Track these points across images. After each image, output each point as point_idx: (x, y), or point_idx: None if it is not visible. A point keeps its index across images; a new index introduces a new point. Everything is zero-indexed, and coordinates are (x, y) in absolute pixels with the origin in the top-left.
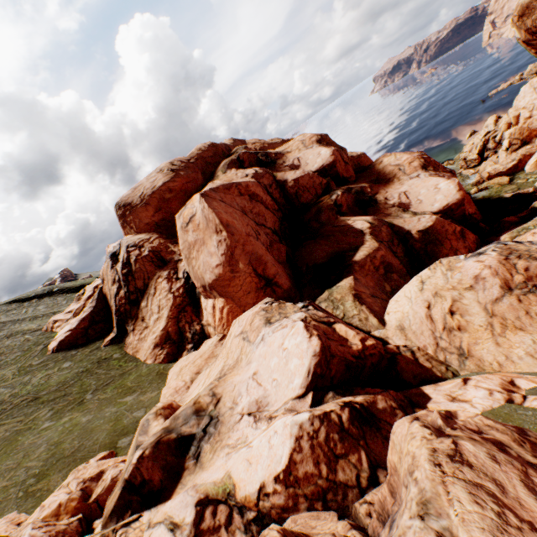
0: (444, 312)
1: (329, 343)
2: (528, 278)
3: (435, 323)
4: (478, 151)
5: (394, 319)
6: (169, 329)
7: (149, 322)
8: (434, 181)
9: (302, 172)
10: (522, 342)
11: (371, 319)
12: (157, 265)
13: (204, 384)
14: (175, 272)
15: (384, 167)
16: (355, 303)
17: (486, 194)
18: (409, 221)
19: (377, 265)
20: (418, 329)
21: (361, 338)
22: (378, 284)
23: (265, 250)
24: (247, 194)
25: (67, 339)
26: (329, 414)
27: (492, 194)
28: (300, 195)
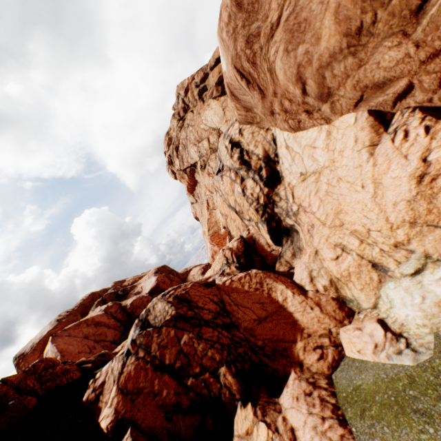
0: None
1: None
2: None
3: None
4: None
5: None
6: None
7: None
8: None
9: (136, 297)
10: None
11: None
12: None
13: None
14: None
15: (189, 277)
16: None
17: None
18: None
19: None
20: None
21: None
22: None
23: None
24: (93, 323)
25: None
26: None
27: None
28: (135, 311)
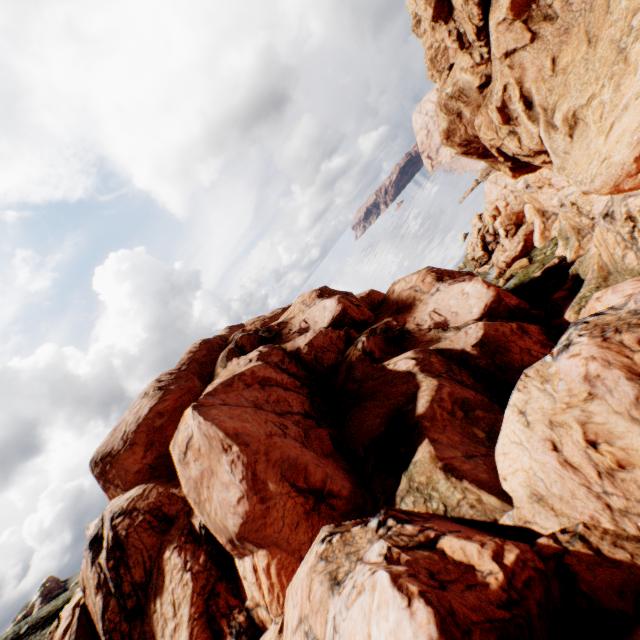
0: (581, 447)
1: (447, 601)
2: None
3: (580, 470)
4: (481, 247)
5: (518, 485)
6: None
7: None
8: (457, 288)
9: (313, 332)
10: None
11: (486, 498)
12: (160, 530)
13: None
14: (188, 530)
15: (399, 294)
16: (450, 480)
17: (515, 281)
18: (456, 338)
19: (449, 408)
20: (563, 490)
21: (492, 553)
22: (465, 433)
23: (300, 447)
24: (255, 382)
25: None
26: None
27: (522, 278)
28: (321, 357)
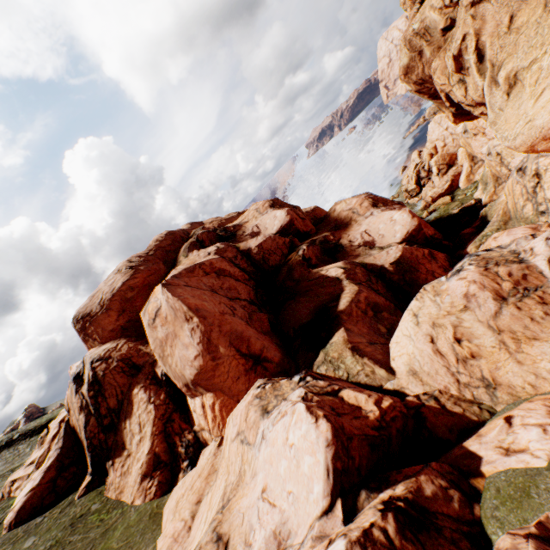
0: (450, 342)
1: (340, 422)
2: (515, 283)
3: (445, 357)
4: (415, 181)
5: (402, 364)
6: (157, 449)
7: (131, 447)
8: (387, 215)
9: (263, 237)
10: (543, 353)
11: (378, 371)
12: (130, 374)
13: (206, 521)
14: (152, 376)
15: (339, 214)
16: (355, 357)
17: (436, 215)
18: (379, 256)
19: (364, 308)
20: (431, 369)
21: (375, 401)
22: (372, 327)
23: (245, 324)
24: (212, 271)
25: (29, 503)
26: (370, 531)
27: (442, 213)
28: (268, 258)
